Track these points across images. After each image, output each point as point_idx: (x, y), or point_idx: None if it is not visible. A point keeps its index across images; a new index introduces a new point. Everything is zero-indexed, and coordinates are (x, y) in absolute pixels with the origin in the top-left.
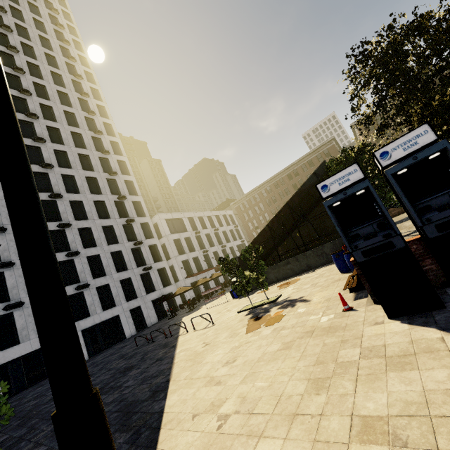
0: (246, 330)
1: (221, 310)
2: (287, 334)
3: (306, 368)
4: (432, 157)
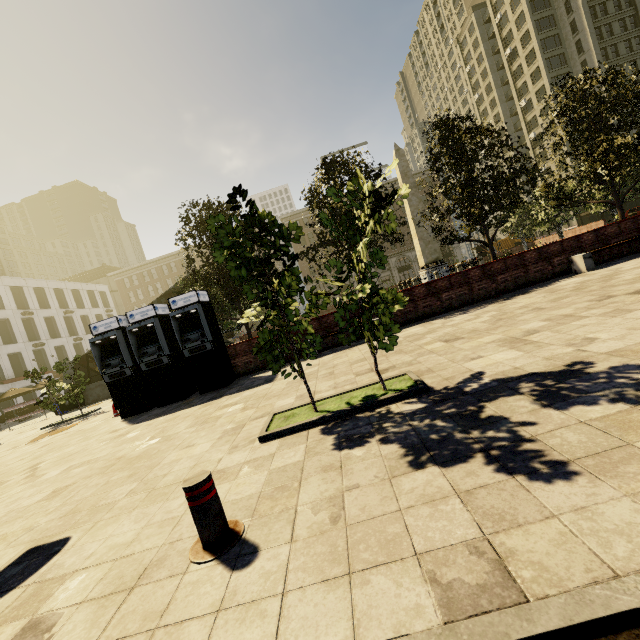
0: (28, 442)
1: (27, 429)
2: (57, 438)
3: (40, 453)
4: (149, 325)
